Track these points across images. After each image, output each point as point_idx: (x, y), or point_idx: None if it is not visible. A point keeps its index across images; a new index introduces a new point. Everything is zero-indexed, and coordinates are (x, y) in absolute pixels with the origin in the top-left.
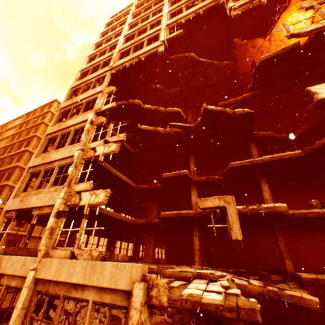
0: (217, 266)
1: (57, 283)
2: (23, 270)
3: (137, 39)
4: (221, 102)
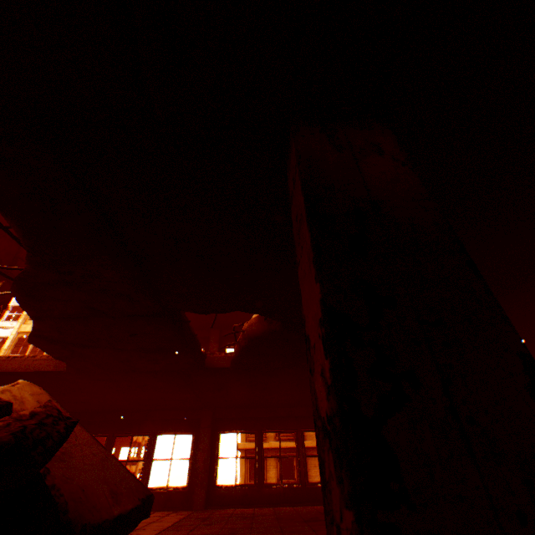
0: None
1: None
2: None
3: None
4: None
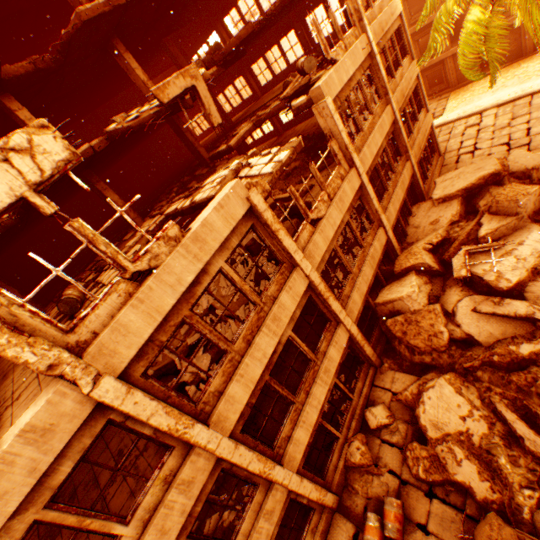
0: None
1: (163, 323)
2: (65, 429)
3: None
4: None
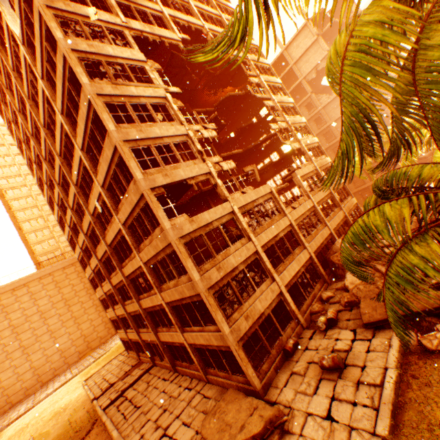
0: None
1: (246, 205)
2: (227, 210)
3: (136, 1)
4: (195, 109)
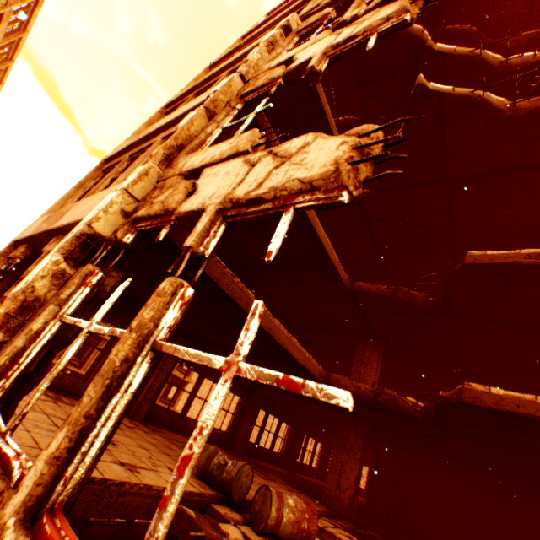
0: None
1: None
2: None
3: None
4: None
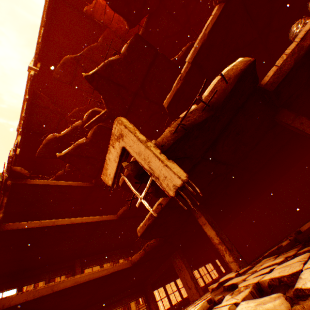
0: (277, 243)
1: None
2: None
3: None
4: None
